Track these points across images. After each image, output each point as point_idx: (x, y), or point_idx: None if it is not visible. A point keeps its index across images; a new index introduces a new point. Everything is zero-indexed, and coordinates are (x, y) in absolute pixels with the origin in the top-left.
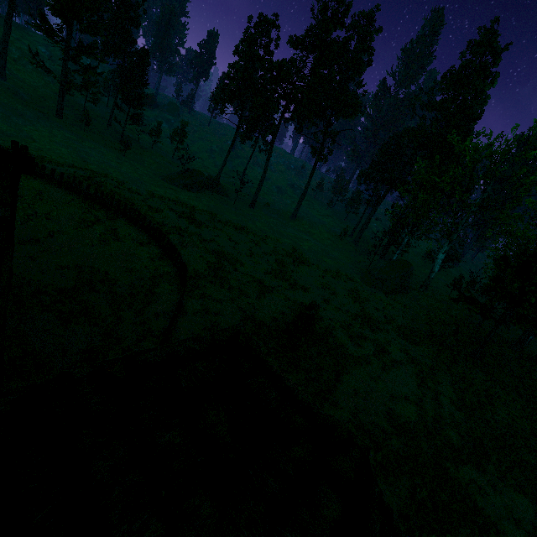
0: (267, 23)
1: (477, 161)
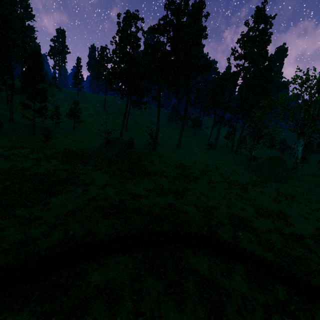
0: (134, 18)
1: (319, 88)
